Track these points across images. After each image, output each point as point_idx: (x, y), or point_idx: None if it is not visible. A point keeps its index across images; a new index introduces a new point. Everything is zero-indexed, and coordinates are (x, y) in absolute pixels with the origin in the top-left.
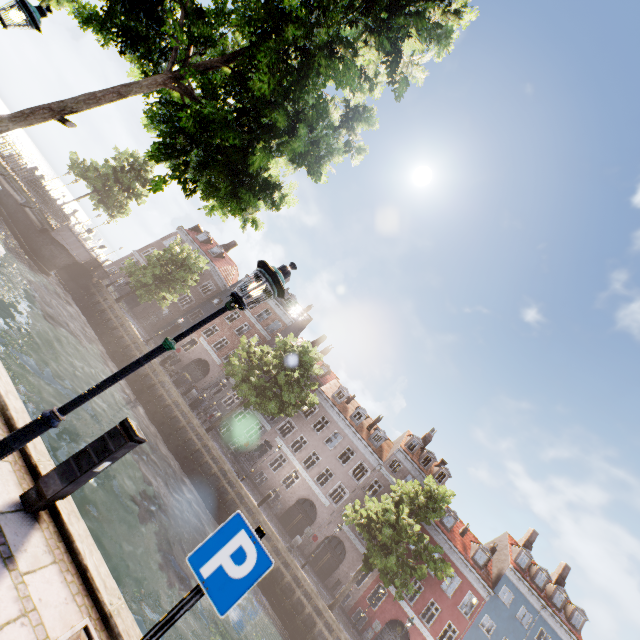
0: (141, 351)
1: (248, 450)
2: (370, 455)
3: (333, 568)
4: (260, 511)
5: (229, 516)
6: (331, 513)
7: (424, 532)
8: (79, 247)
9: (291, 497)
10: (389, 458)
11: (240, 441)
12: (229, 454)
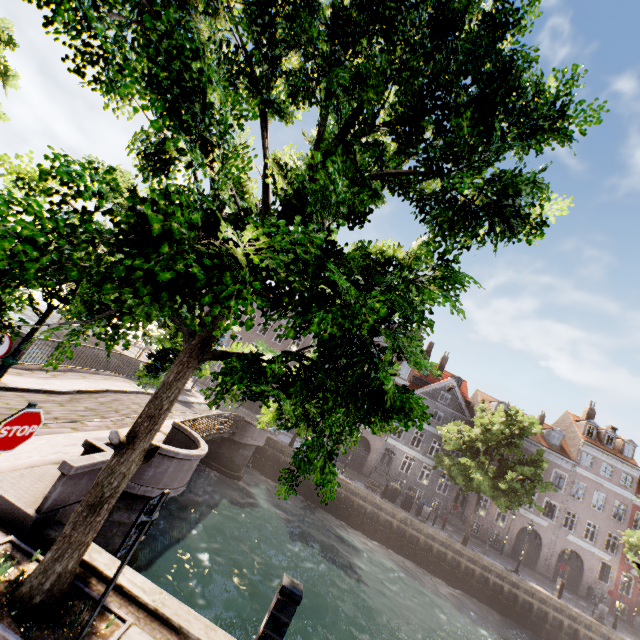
0: (359, 496)
1: (449, 506)
2: (559, 460)
3: (577, 577)
4: (568, 606)
5: (546, 625)
6: (553, 531)
7: (639, 510)
8: (263, 434)
9: (510, 532)
10: (577, 455)
11: (489, 533)
12: (446, 525)
